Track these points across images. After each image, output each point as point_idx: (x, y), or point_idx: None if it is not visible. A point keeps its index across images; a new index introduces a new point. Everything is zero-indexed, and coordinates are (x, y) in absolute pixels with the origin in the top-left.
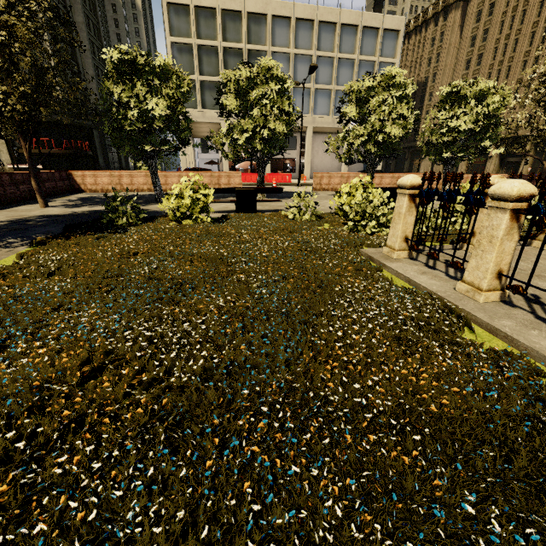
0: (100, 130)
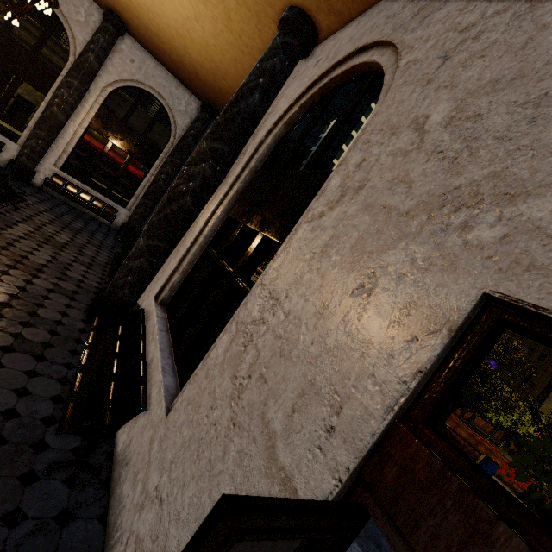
0: None
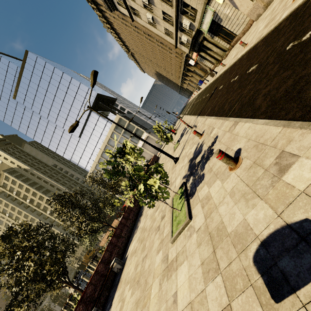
0: None
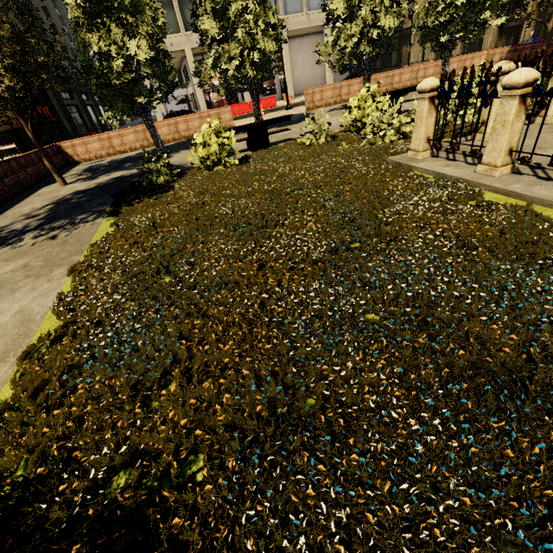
0: (53, 88)
